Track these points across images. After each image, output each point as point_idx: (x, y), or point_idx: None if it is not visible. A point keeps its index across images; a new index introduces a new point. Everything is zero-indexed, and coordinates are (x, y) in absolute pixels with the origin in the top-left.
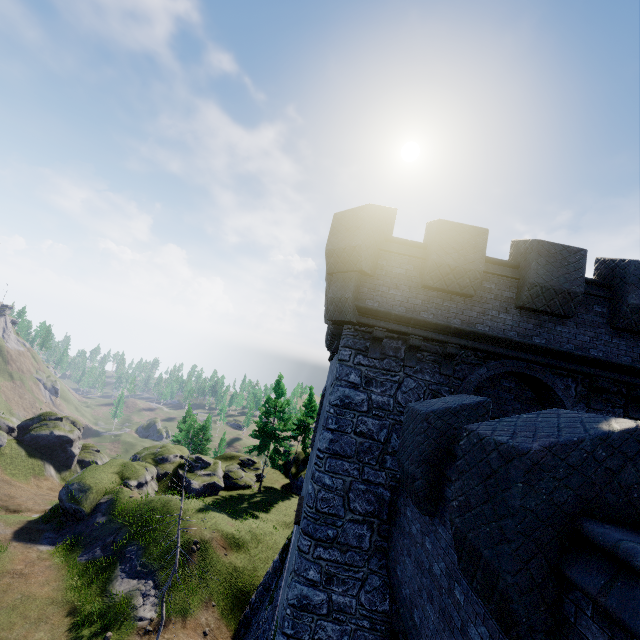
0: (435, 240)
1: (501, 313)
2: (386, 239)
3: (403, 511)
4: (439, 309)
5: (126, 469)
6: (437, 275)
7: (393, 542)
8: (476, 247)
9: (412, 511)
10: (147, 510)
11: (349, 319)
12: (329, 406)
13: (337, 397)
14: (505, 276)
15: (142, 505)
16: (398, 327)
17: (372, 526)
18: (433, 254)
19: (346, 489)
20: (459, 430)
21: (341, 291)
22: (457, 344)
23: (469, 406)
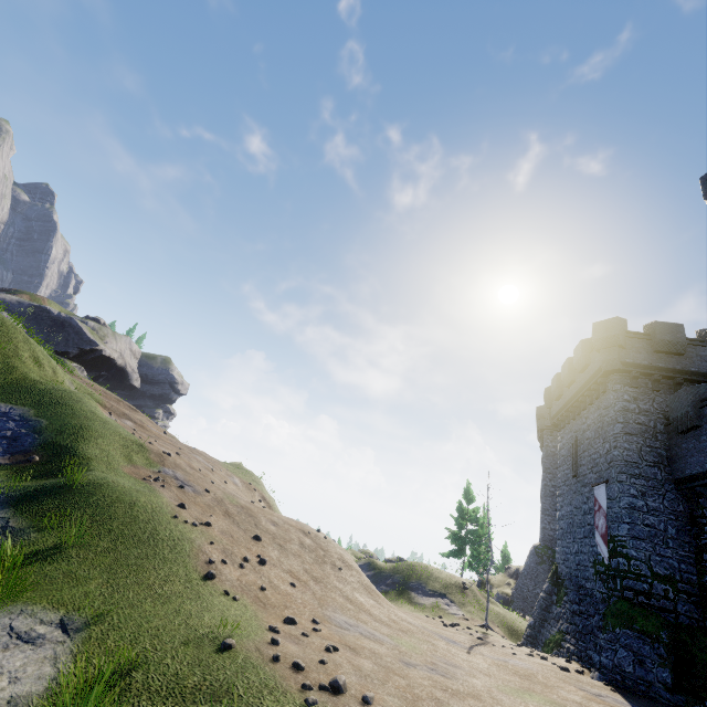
0: (656, 330)
1: (702, 362)
2: (626, 332)
3: (679, 450)
4: (666, 362)
5: (355, 552)
6: (662, 345)
7: (677, 469)
8: (679, 332)
9: (686, 442)
10: (408, 565)
11: (619, 367)
12: (614, 412)
13: (619, 407)
14: (698, 345)
15: (399, 564)
16: (646, 371)
17: (660, 468)
18: (657, 336)
19: (639, 450)
20: (702, 393)
21: (609, 356)
22: (681, 378)
23: (704, 385)
